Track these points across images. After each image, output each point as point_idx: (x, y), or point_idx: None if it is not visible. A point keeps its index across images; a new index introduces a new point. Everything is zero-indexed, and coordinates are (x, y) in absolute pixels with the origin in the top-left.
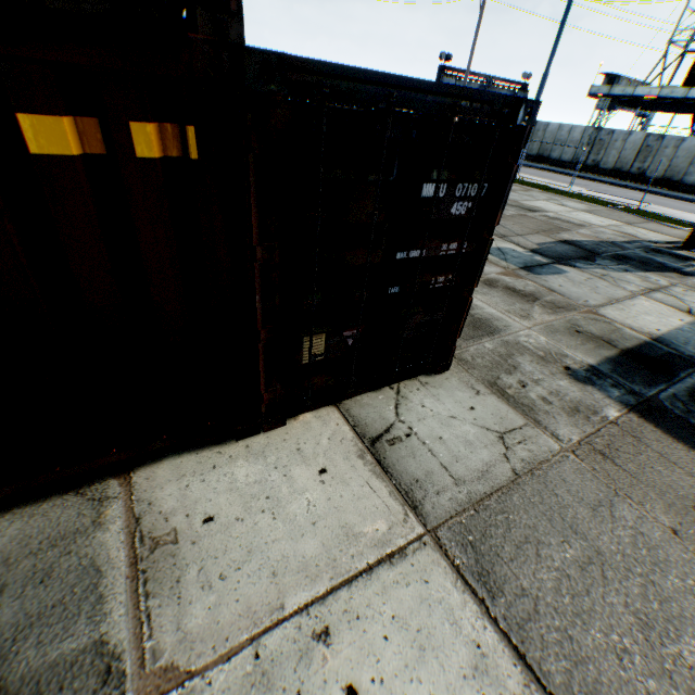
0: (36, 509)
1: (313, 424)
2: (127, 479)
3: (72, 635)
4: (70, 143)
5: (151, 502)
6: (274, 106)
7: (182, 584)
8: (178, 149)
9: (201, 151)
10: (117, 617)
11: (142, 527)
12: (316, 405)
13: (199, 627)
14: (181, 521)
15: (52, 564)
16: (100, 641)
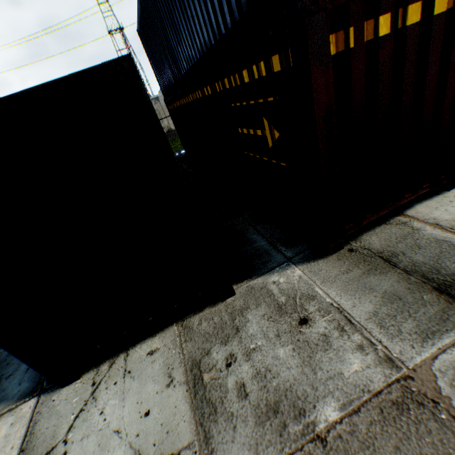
0: (373, 232)
1: None
2: (404, 215)
3: None
4: (444, 6)
5: (432, 218)
6: None
7: None
8: None
9: None
10: None
11: (443, 226)
12: None
13: None
14: None
15: (413, 243)
16: None
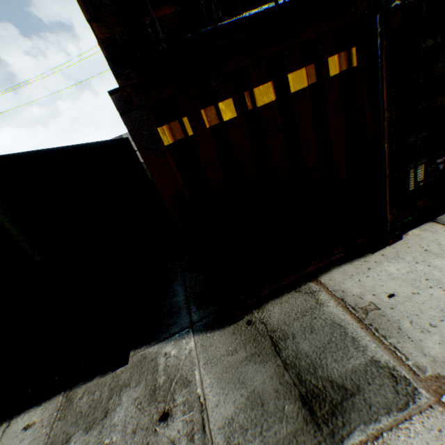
0: (280, 300)
1: (422, 234)
2: (317, 281)
3: (351, 357)
4: (304, 82)
5: (342, 290)
6: (391, 17)
7: (404, 331)
8: (345, 65)
9: (357, 61)
10: (373, 348)
11: (348, 303)
12: (417, 223)
13: (440, 354)
14: (371, 298)
15: (309, 323)
16: (372, 360)
